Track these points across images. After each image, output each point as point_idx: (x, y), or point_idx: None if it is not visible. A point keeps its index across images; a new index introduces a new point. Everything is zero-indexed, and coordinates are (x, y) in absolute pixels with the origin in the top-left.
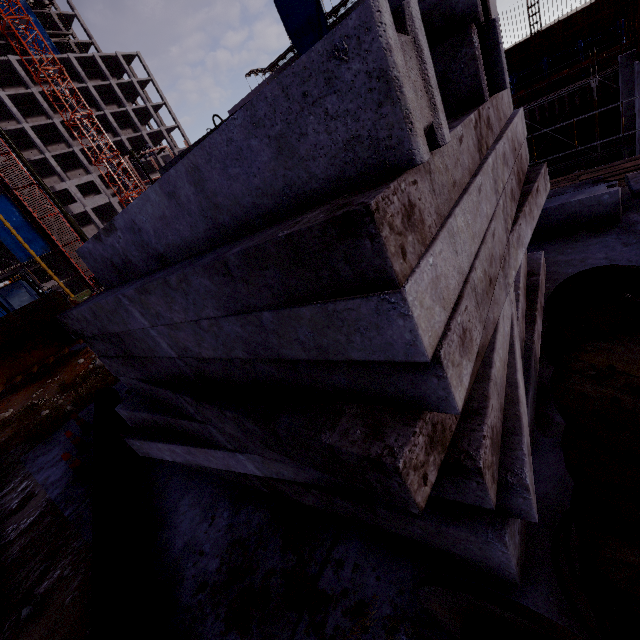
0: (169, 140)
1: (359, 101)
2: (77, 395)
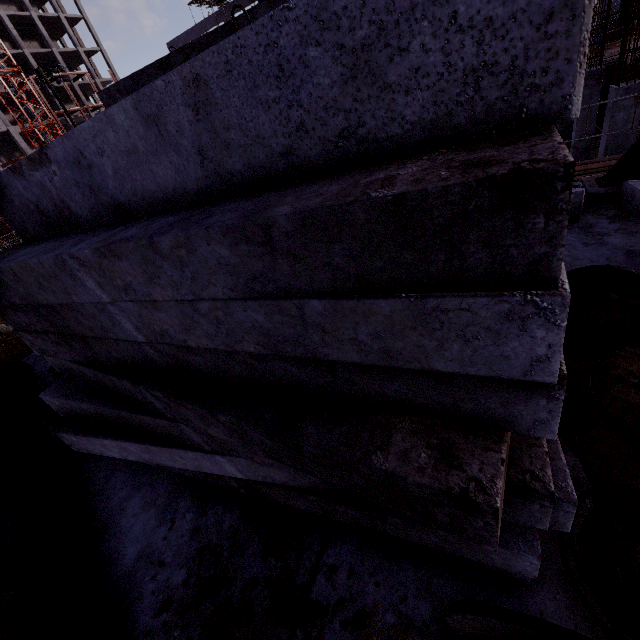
0: (89, 65)
1: (516, 6)
2: None
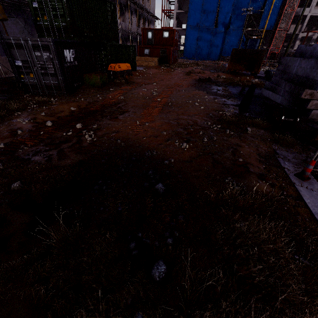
0: None
1: None
2: (244, 83)
